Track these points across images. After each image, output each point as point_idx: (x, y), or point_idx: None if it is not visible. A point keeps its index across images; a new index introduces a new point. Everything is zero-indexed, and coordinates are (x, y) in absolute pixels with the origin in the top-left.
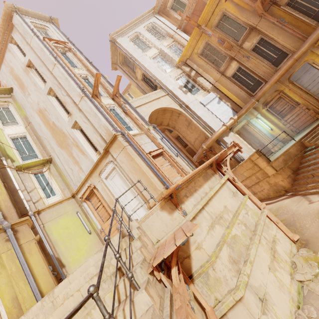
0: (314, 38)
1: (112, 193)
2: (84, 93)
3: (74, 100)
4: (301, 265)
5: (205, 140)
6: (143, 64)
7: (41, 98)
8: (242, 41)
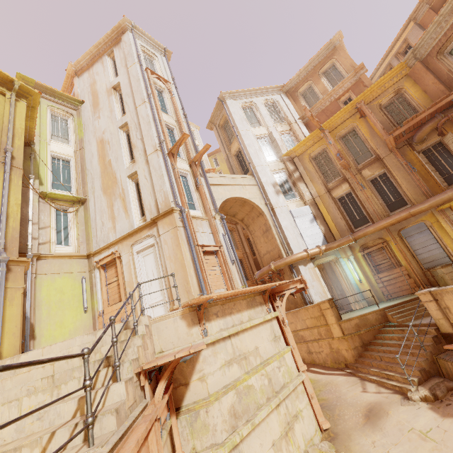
0: (437, 200)
1: (137, 274)
2: (161, 147)
3: (146, 149)
4: None
5: (277, 259)
6: (243, 139)
7: (110, 129)
8: (364, 166)
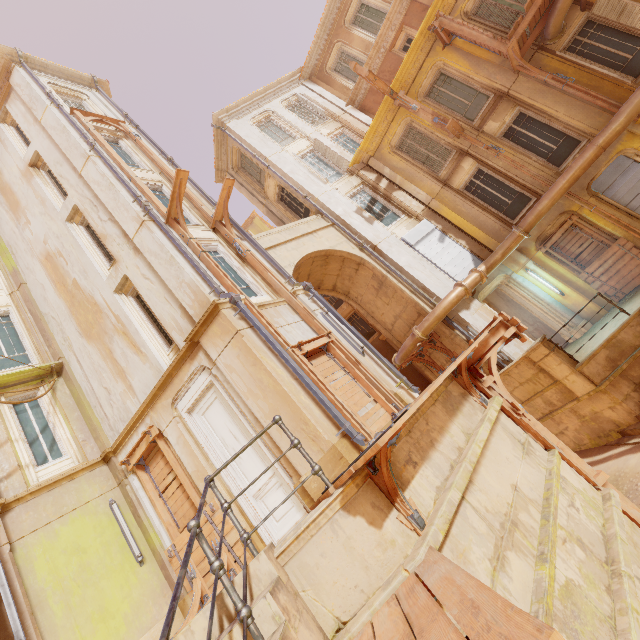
0: (636, 104)
1: (205, 450)
2: (149, 213)
3: (125, 230)
4: None
5: (418, 320)
6: (280, 167)
7: (53, 230)
8: (483, 119)
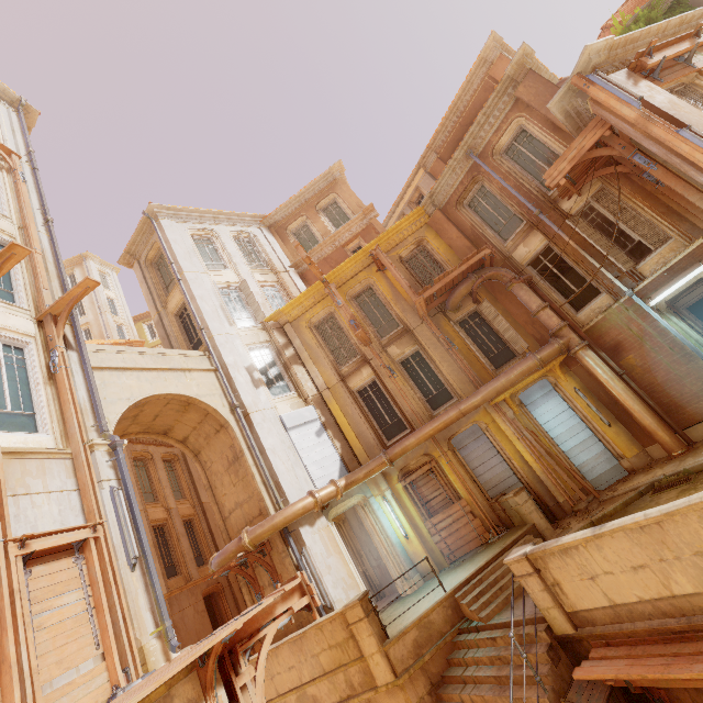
0: (490, 391)
1: None
2: None
3: None
4: None
5: (258, 518)
6: (192, 287)
7: None
8: (389, 341)
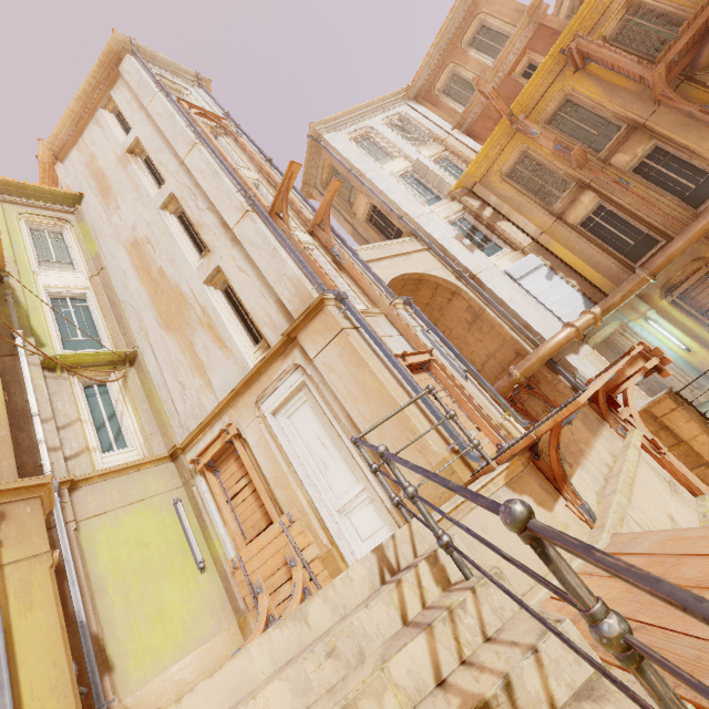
0: None
1: (287, 455)
2: (254, 204)
3: (225, 219)
4: None
5: (515, 361)
6: (376, 184)
7: (144, 217)
8: (611, 151)
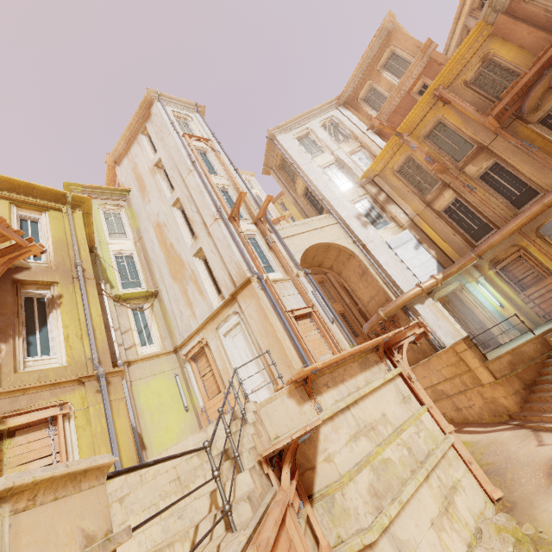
0: None
1: (229, 359)
2: (220, 214)
3: (205, 221)
4: (489, 536)
5: (386, 303)
6: (308, 175)
7: (163, 210)
8: (465, 162)
